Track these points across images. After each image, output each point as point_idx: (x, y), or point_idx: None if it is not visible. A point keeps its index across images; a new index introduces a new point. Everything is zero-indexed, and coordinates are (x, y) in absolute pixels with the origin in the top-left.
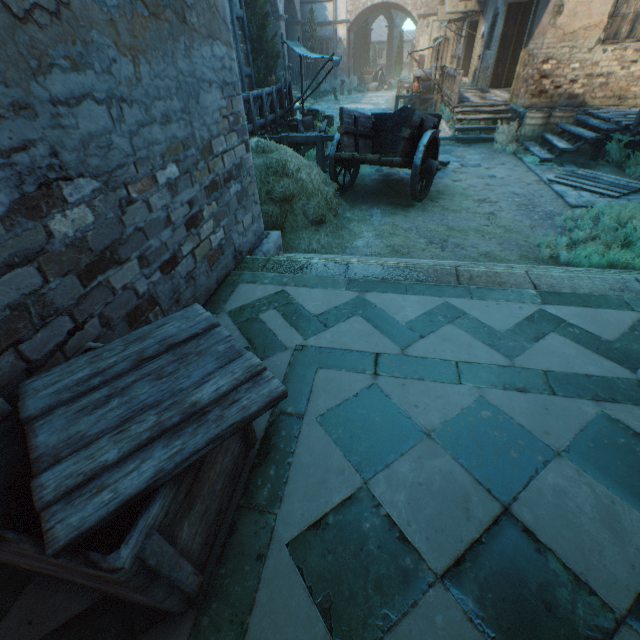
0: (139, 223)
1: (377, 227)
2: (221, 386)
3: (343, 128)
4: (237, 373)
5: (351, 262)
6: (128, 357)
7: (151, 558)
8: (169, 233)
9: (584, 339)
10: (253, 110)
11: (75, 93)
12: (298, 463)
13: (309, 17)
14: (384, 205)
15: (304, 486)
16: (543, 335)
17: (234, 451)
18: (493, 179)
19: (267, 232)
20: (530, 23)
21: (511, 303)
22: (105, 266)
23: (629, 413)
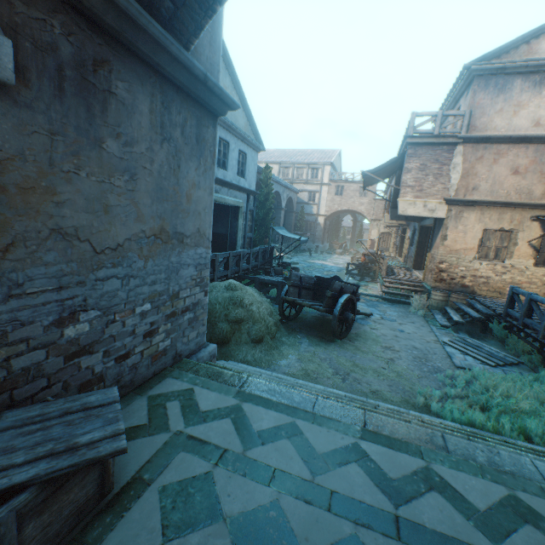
0: (114, 332)
1: (301, 352)
2: (95, 436)
3: (290, 282)
4: (108, 431)
5: (249, 377)
6: (61, 409)
7: (4, 526)
8: (131, 339)
9: (374, 472)
10: (241, 259)
11: (109, 275)
12: (128, 517)
13: (301, 210)
14: (313, 336)
15: (122, 535)
16: (347, 462)
17: (90, 491)
18: (402, 332)
19: (208, 343)
20: (430, 239)
21: (338, 432)
22: (82, 353)
23: (374, 539)
